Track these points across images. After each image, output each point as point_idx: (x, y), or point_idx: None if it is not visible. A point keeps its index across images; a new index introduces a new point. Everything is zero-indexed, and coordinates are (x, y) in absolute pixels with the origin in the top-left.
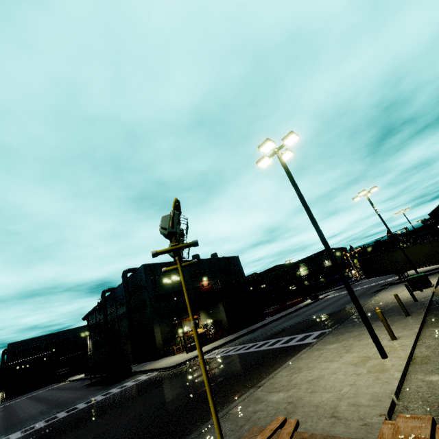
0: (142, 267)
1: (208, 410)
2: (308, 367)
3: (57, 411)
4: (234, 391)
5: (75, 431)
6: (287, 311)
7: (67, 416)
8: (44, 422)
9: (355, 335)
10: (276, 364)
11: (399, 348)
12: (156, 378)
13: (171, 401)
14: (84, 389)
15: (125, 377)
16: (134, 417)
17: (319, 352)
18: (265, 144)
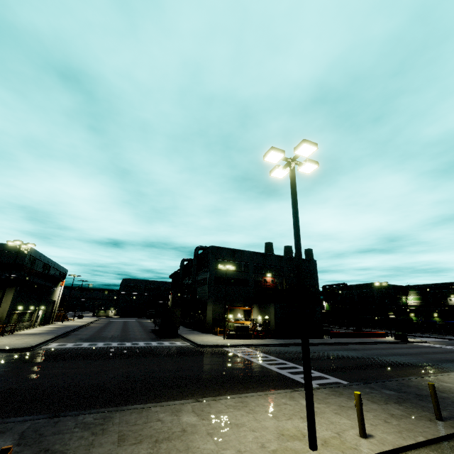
0: (210, 247)
1: (157, 397)
2: (252, 409)
3: (117, 340)
4: (192, 393)
5: (101, 360)
6: (352, 340)
7: (114, 347)
8: (103, 344)
9: (344, 405)
10: (251, 389)
11: (346, 449)
12: (181, 349)
13: (157, 373)
14: (147, 332)
15: (172, 336)
16: (128, 371)
17: (285, 401)
18: (268, 153)
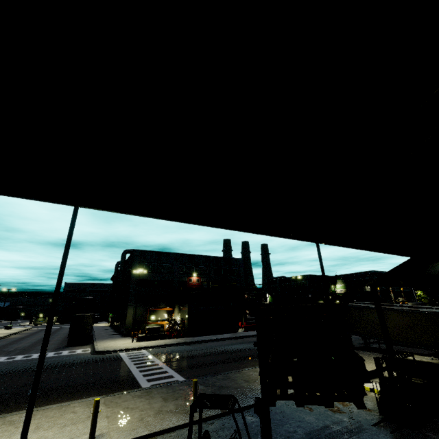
0: (133, 251)
1: None
2: None
3: (13, 353)
4: (2, 410)
5: None
6: None
7: None
8: None
9: (130, 407)
10: (74, 398)
11: None
12: (70, 358)
13: None
14: (64, 340)
15: (83, 344)
16: None
17: (77, 409)
18: None
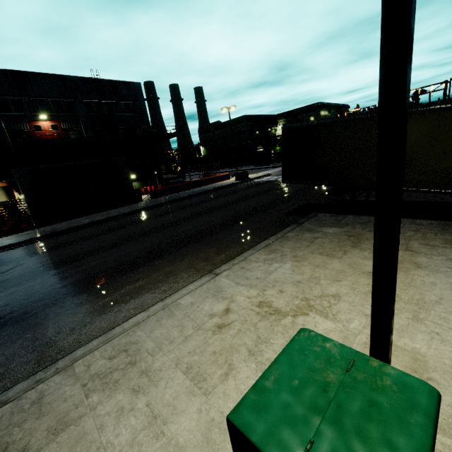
0: None
1: None
2: None
3: None
4: None
5: None
6: (178, 195)
7: None
8: None
9: None
10: None
11: None
12: None
13: None
14: None
15: None
16: None
17: None
18: None
